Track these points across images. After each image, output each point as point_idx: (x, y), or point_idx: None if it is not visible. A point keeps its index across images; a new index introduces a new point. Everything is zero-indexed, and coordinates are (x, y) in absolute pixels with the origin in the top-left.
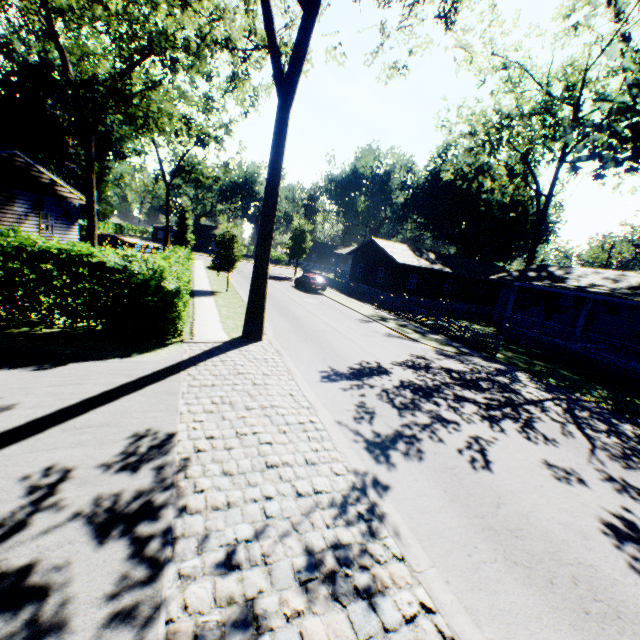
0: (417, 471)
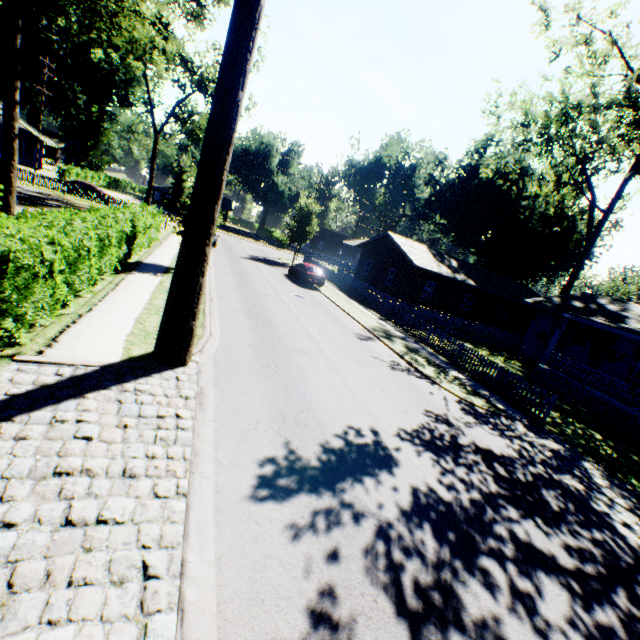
0: None
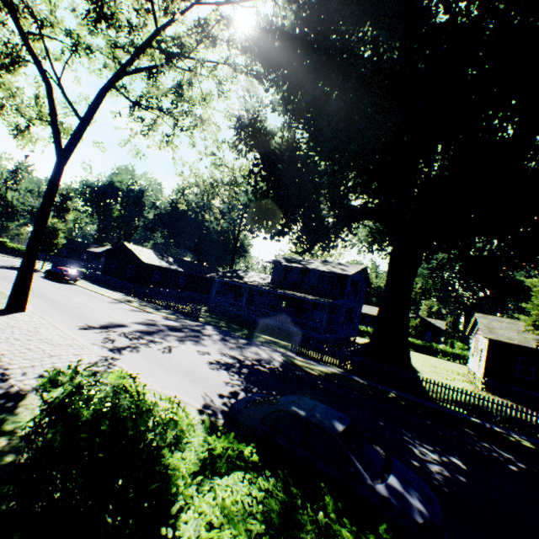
0: (135, 355)
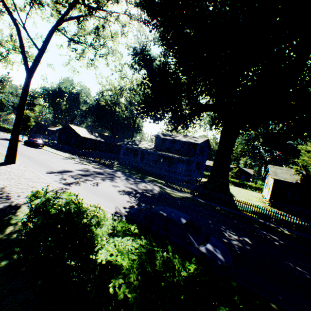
0: (78, 187)
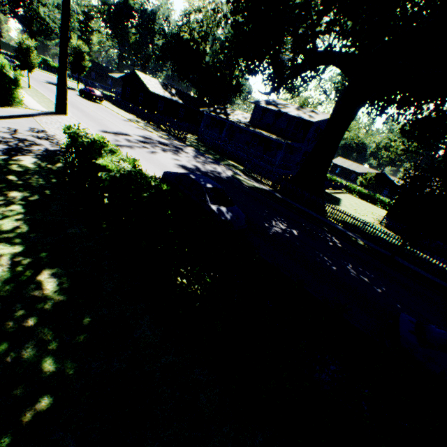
0: (130, 151)
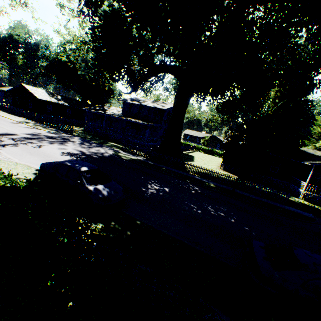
0: (13, 148)
